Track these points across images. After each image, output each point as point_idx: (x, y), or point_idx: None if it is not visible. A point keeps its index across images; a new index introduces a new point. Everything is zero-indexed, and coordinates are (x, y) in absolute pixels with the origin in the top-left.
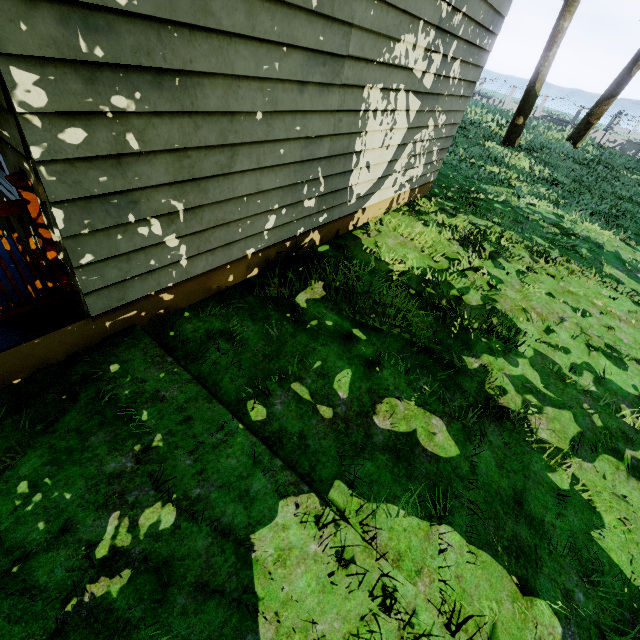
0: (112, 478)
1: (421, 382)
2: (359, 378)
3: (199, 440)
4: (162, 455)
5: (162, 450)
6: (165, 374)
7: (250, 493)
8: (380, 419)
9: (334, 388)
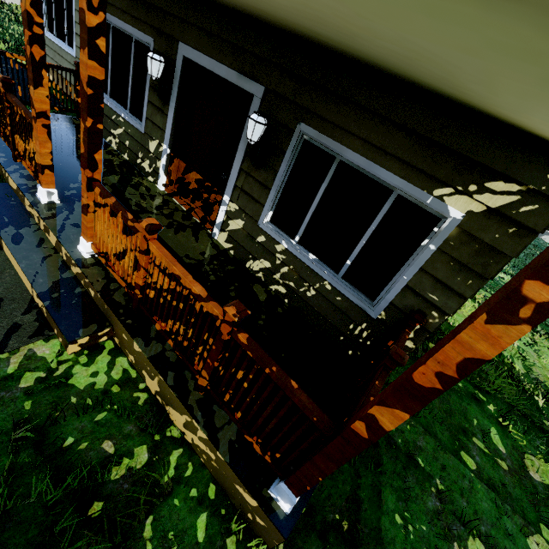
0: (436, 514)
1: (537, 442)
2: (502, 435)
3: (459, 485)
4: (449, 497)
5: (446, 492)
6: (409, 426)
7: (509, 532)
8: (532, 472)
9: (495, 443)
